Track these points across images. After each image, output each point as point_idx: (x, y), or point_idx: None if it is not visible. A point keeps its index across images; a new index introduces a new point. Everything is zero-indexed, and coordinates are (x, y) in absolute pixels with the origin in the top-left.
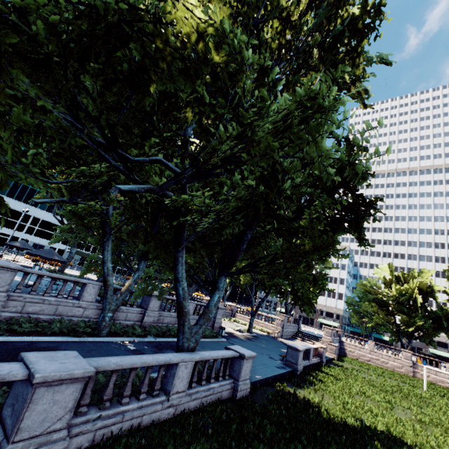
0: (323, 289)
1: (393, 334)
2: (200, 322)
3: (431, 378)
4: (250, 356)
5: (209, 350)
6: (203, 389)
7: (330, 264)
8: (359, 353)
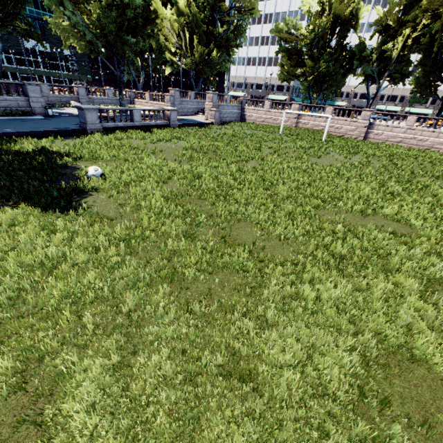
0: (231, 48)
1: (307, 91)
2: None
3: (310, 125)
4: None
5: None
6: None
7: (256, 8)
8: (256, 116)
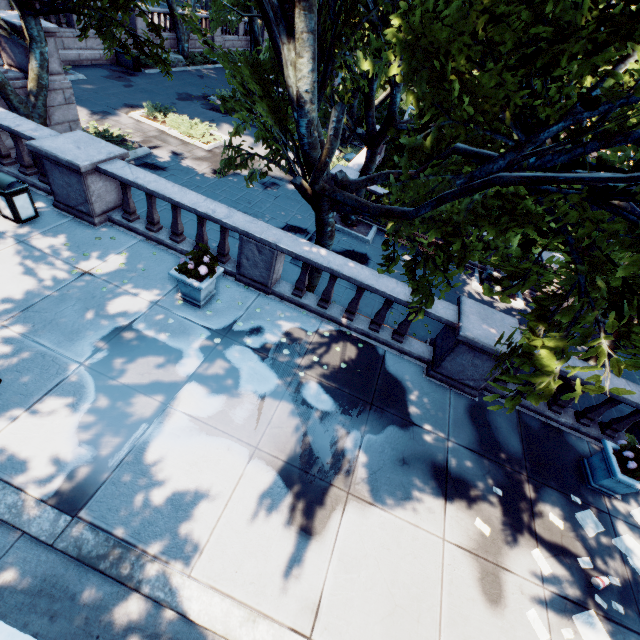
0: None
1: None
2: None
3: None
4: None
5: None
6: None
7: None
8: None
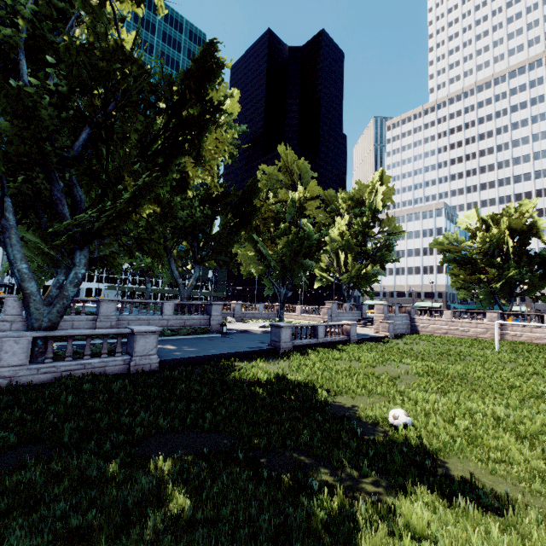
0: (386, 262)
1: (489, 297)
2: (54, 302)
3: (525, 337)
4: (147, 331)
5: (170, 343)
6: (65, 365)
7: (401, 230)
8: (434, 327)
